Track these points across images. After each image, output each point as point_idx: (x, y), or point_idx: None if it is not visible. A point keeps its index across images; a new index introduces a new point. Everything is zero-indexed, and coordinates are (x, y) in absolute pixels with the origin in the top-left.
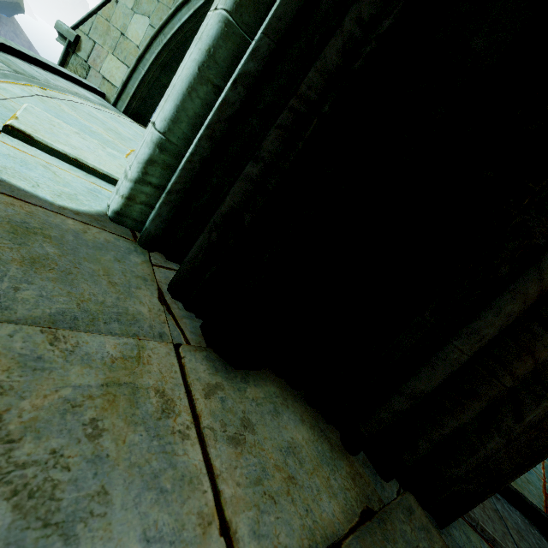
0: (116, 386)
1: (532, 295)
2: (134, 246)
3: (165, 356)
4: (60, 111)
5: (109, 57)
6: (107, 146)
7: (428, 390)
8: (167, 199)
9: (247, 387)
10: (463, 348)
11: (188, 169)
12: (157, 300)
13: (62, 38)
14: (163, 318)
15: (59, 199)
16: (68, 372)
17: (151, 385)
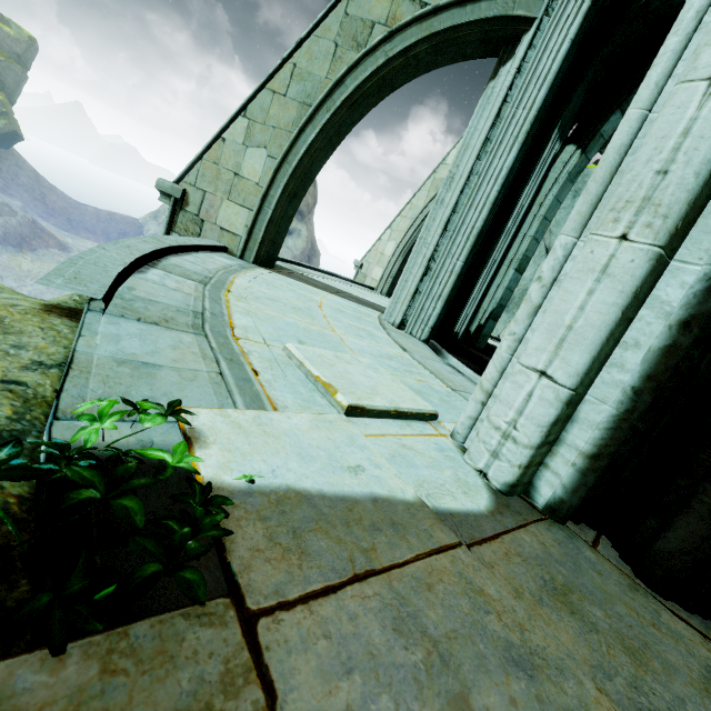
0: None
1: None
2: (558, 527)
3: None
4: (273, 320)
5: (224, 204)
6: (334, 346)
7: None
8: (595, 466)
9: None
10: None
11: (625, 429)
12: (678, 620)
13: (164, 196)
14: None
15: (473, 500)
16: None
17: None
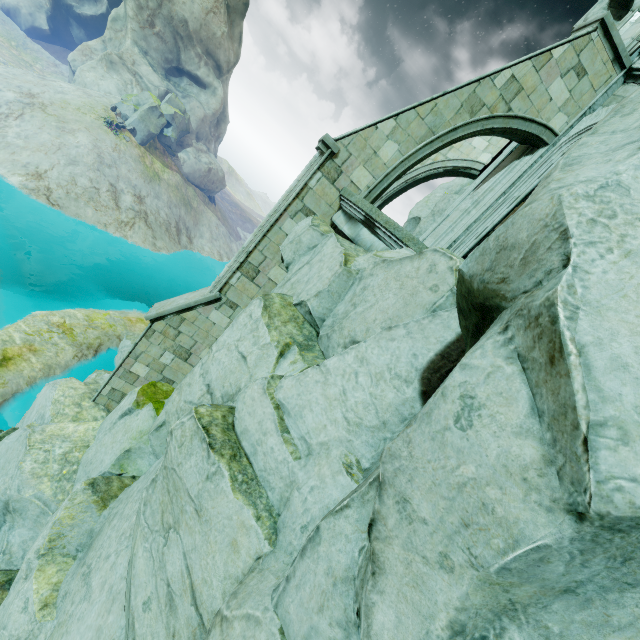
0: None
1: None
2: None
3: None
4: None
5: (360, 167)
6: None
7: None
8: None
9: None
10: None
11: None
12: None
13: (324, 146)
14: None
15: None
16: None
17: None
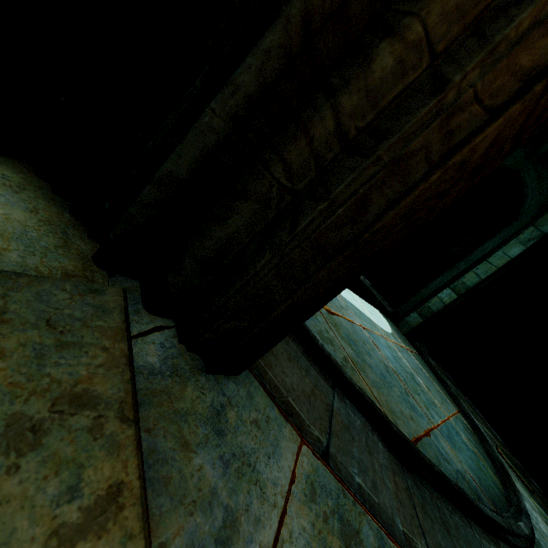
0: None
1: (294, 18)
2: None
3: None
4: None
5: None
6: None
7: (179, 174)
8: None
9: None
10: (216, 106)
11: None
12: None
13: None
14: None
15: None
16: None
17: None
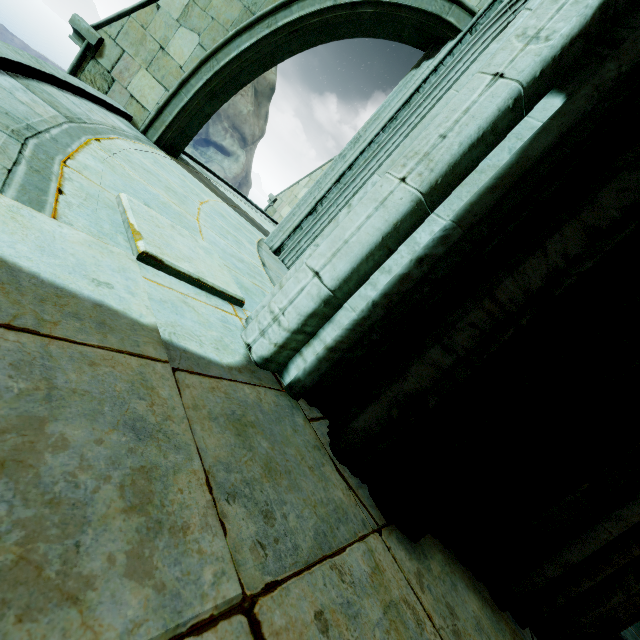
0: (388, 610)
1: None
2: (288, 399)
3: (385, 554)
4: (130, 180)
5: (141, 73)
6: (185, 227)
7: (578, 561)
8: (330, 357)
9: (429, 563)
10: (612, 530)
11: (358, 332)
12: (337, 474)
13: (77, 36)
14: (352, 498)
15: (221, 355)
16: (365, 609)
17: (398, 597)
